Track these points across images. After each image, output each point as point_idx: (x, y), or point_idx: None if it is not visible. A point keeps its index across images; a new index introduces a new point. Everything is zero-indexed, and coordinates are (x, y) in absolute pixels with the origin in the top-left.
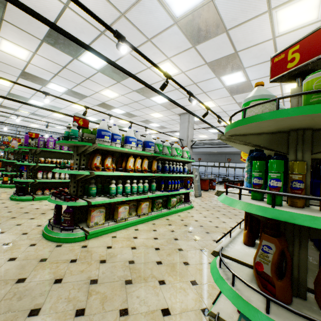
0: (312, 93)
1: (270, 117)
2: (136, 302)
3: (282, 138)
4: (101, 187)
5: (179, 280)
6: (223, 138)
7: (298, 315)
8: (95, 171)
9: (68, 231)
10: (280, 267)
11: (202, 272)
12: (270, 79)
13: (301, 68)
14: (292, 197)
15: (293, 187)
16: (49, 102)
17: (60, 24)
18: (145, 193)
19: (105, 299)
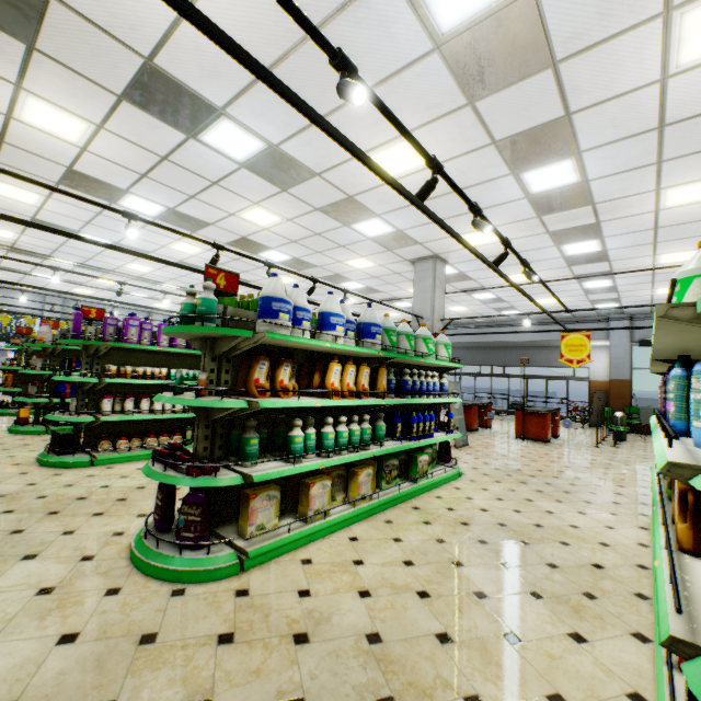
0: None
1: None
2: None
3: None
4: (266, 437)
5: (517, 695)
6: (677, 315)
7: None
8: (255, 398)
9: (198, 551)
10: None
11: (565, 666)
12: None
13: None
14: None
15: None
16: (121, 238)
17: (166, 56)
18: (365, 446)
19: None
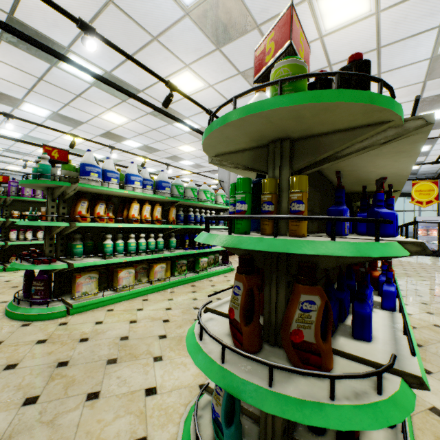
0: (263, 87)
1: (224, 121)
2: (115, 383)
3: (265, 153)
4: (92, 245)
5: (182, 355)
6: (215, 161)
7: (246, 358)
8: (79, 222)
9: (42, 305)
10: (252, 310)
11: None
12: (253, 80)
13: (276, 62)
14: (245, 218)
15: (263, 211)
16: (28, 131)
17: (21, 13)
18: (159, 251)
19: (72, 383)
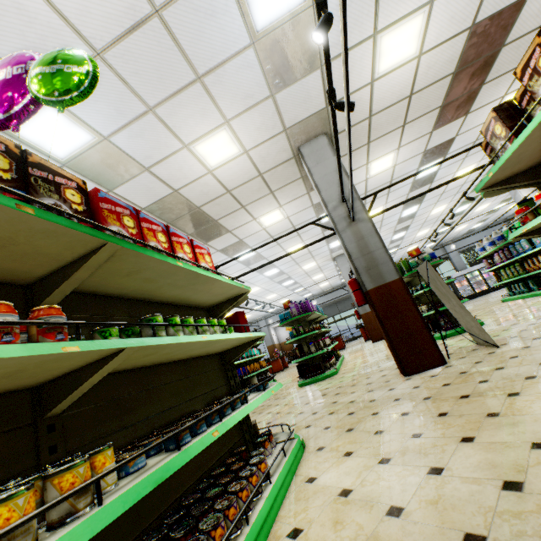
0: None
1: None
2: None
3: None
4: None
5: None
6: None
7: None
8: None
9: None
10: None
11: None
12: None
13: None
14: None
15: None
16: None
17: None
18: None
19: None
